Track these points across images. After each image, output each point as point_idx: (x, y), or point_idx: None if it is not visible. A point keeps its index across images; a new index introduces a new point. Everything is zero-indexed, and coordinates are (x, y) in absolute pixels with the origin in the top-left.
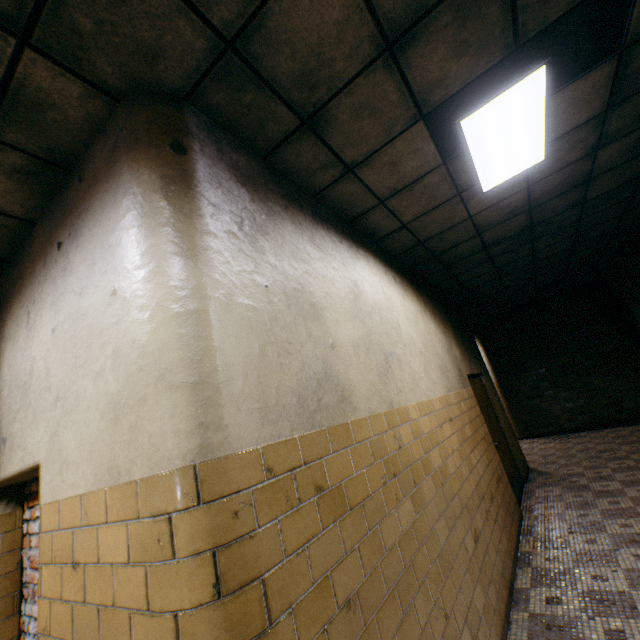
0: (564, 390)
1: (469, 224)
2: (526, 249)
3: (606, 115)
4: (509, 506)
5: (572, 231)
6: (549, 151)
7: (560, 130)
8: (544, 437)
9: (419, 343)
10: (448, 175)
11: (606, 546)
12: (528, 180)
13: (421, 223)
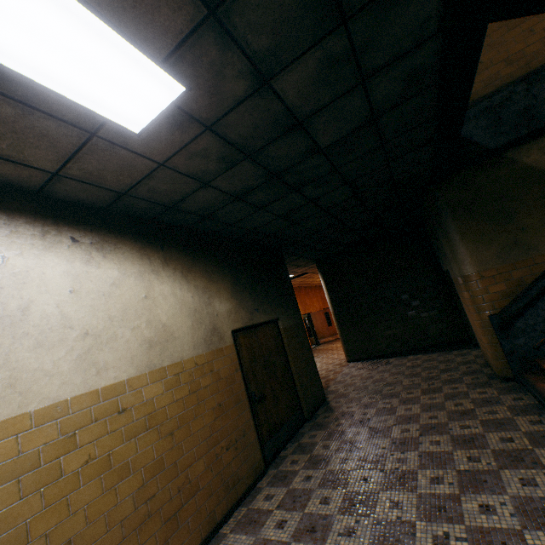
0: (385, 320)
1: (174, 173)
2: (298, 198)
3: (223, 22)
4: (235, 474)
5: (340, 180)
6: (181, 77)
7: (159, 41)
8: (365, 361)
9: (93, 320)
10: (25, 105)
11: (286, 535)
12: (198, 119)
13: (85, 171)
